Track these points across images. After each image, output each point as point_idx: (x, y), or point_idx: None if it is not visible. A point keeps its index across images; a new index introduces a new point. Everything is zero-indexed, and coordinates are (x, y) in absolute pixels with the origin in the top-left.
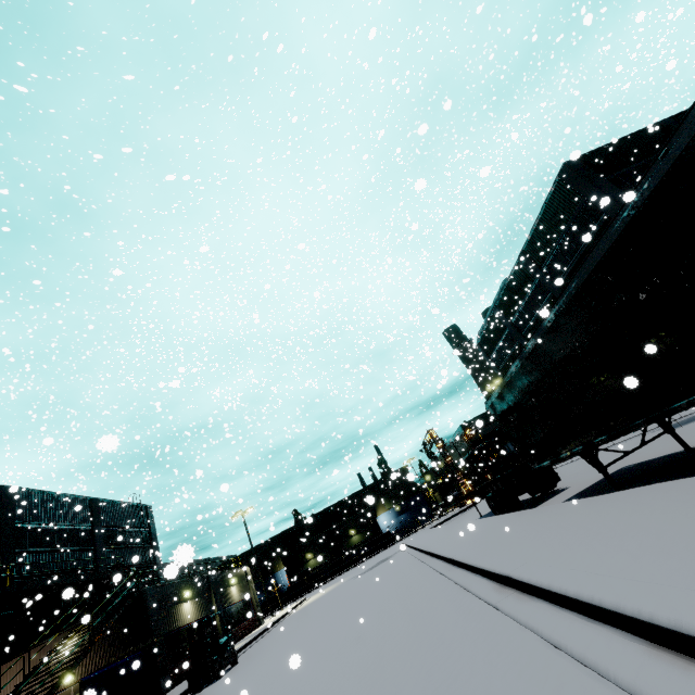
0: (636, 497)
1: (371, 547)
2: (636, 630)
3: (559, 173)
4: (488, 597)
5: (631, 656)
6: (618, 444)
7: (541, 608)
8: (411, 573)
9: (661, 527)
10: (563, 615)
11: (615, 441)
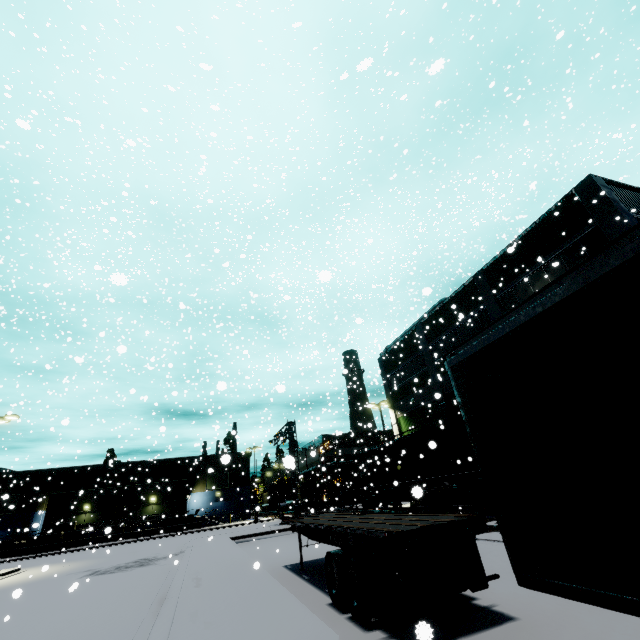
0: None
1: (163, 526)
2: None
3: (578, 185)
4: None
5: None
6: None
7: None
8: None
9: None
10: None
11: None
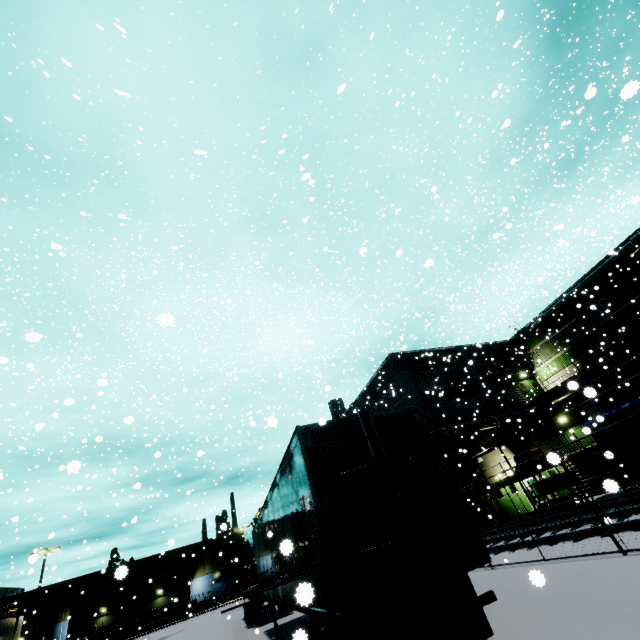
0: None
1: (171, 615)
2: None
3: (387, 357)
4: None
5: None
6: None
7: None
8: None
9: None
10: None
11: None
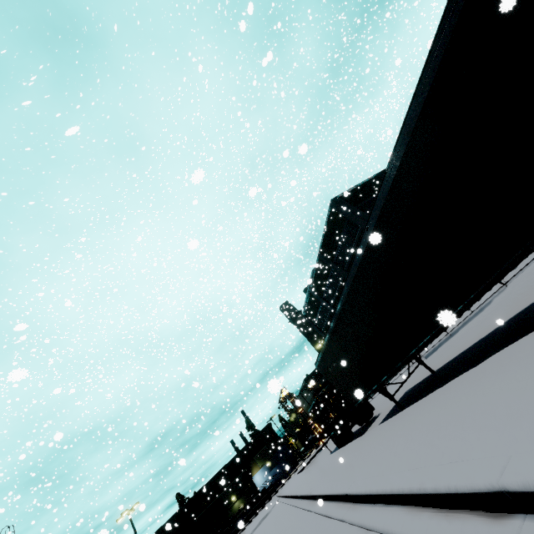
0: (405, 416)
1: (252, 509)
2: (402, 501)
3: (330, 205)
4: (338, 515)
5: (401, 517)
6: (402, 374)
7: (365, 509)
8: (287, 520)
9: (412, 434)
10: (374, 508)
11: (400, 372)
